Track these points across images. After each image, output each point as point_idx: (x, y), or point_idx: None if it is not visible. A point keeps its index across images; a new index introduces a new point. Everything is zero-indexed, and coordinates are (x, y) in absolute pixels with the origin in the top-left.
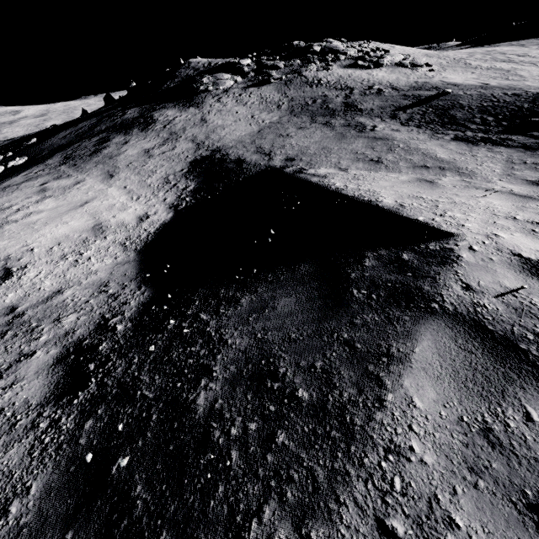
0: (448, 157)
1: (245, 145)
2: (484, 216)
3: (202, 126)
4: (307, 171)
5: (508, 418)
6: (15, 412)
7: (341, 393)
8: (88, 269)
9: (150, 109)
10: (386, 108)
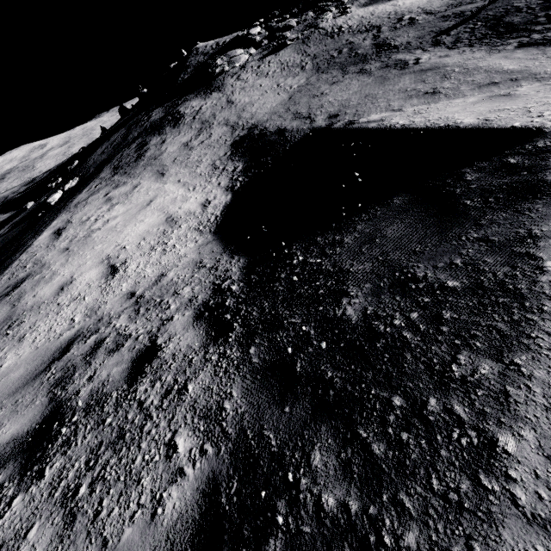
0: (518, 66)
1: (280, 115)
2: None
3: (230, 108)
4: (359, 121)
5: None
6: (185, 354)
7: (494, 274)
8: (176, 254)
9: (173, 106)
10: (424, 36)
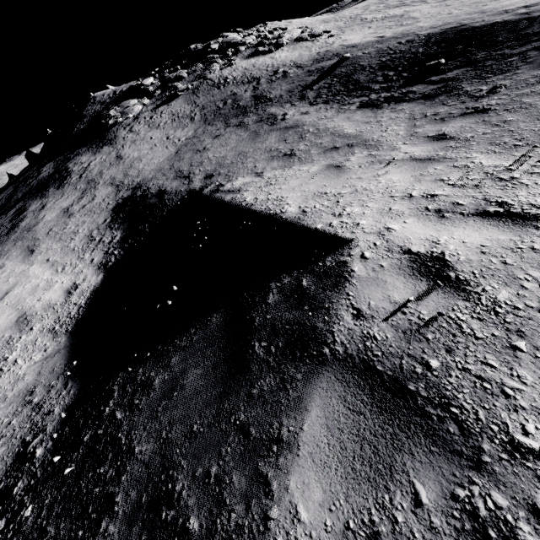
0: (355, 130)
1: (164, 172)
2: (381, 204)
3: (119, 164)
4: (224, 187)
5: (396, 508)
6: None
7: (229, 515)
8: (14, 375)
9: (64, 161)
10: (293, 90)
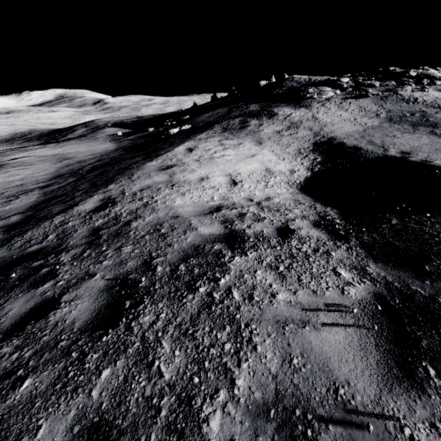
0: None
1: (356, 138)
2: None
3: (315, 121)
4: (434, 162)
5: None
6: (318, 239)
7: None
8: (275, 191)
9: (267, 106)
10: None
